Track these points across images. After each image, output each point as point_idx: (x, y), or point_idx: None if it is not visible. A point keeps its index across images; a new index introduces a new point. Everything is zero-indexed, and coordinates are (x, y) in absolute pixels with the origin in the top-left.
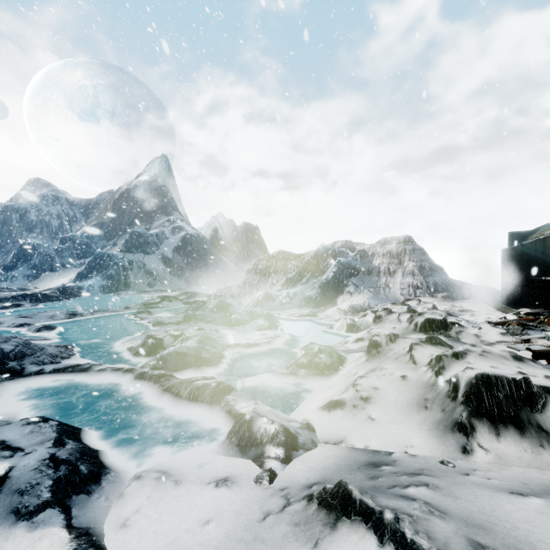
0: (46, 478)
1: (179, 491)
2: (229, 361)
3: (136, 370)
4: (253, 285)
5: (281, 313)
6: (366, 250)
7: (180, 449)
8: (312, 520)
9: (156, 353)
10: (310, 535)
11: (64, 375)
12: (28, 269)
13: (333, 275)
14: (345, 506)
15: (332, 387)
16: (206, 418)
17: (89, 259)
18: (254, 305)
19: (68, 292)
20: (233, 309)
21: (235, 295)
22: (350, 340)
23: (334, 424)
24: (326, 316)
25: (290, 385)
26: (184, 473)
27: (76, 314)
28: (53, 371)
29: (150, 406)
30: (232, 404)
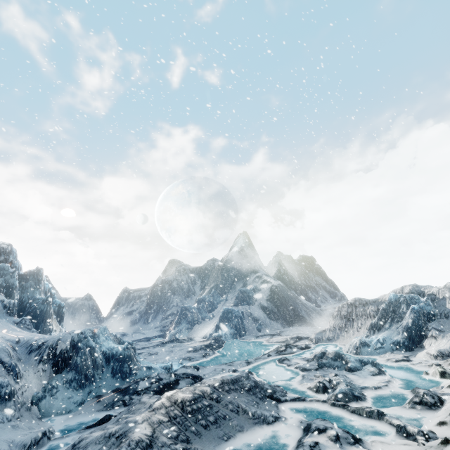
0: (349, 435)
1: (391, 445)
2: (369, 398)
3: (328, 401)
4: (342, 329)
5: (378, 357)
6: (435, 293)
7: (378, 436)
8: (440, 446)
9: (327, 392)
10: (440, 448)
11: (297, 402)
12: (187, 323)
13: (411, 321)
14: (447, 441)
15: (439, 416)
16: (380, 426)
17: (220, 315)
18: (354, 350)
19: (218, 341)
20: (347, 358)
21: (330, 338)
22: (444, 385)
23: (444, 431)
24: (419, 360)
25: (413, 414)
26: (388, 442)
27: (249, 362)
28: (291, 400)
29: (349, 419)
30: (390, 420)
